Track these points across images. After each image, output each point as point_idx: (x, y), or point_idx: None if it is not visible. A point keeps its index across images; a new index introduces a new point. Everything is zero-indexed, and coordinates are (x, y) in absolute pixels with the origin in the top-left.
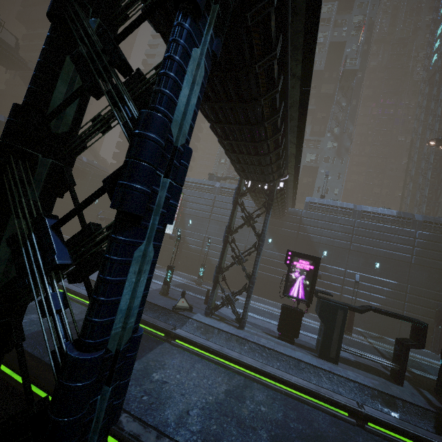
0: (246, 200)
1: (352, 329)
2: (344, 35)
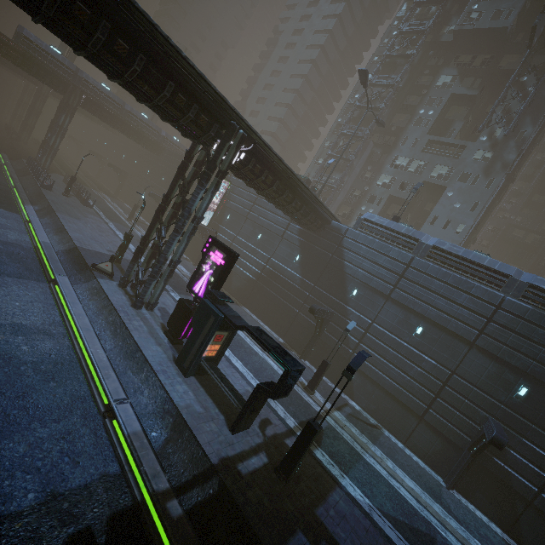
0: None
1: (315, 387)
2: None
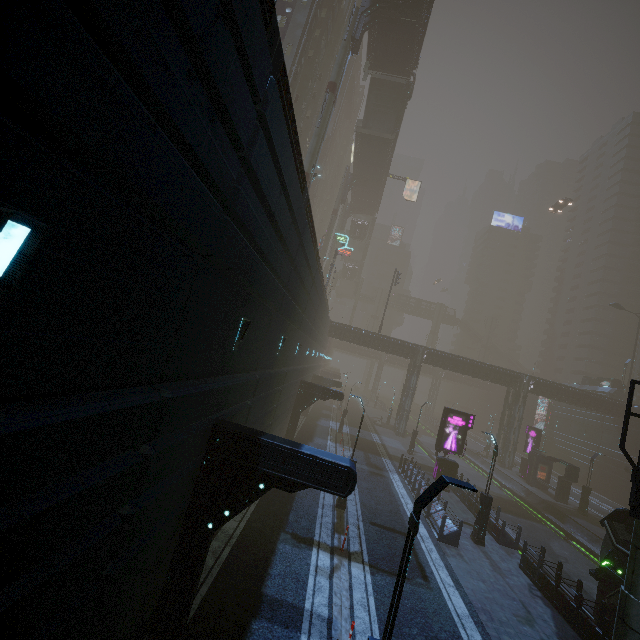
0: None
1: None
2: None
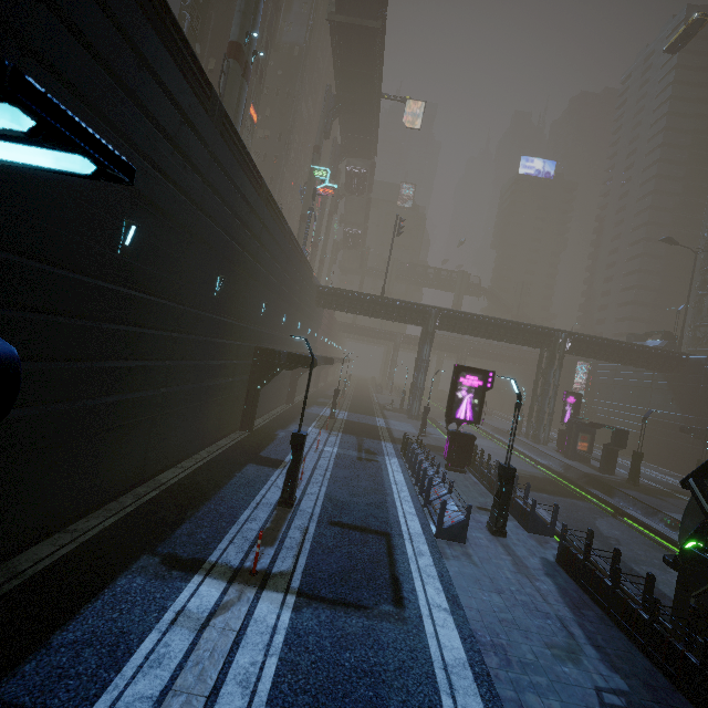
0: None
1: None
2: None
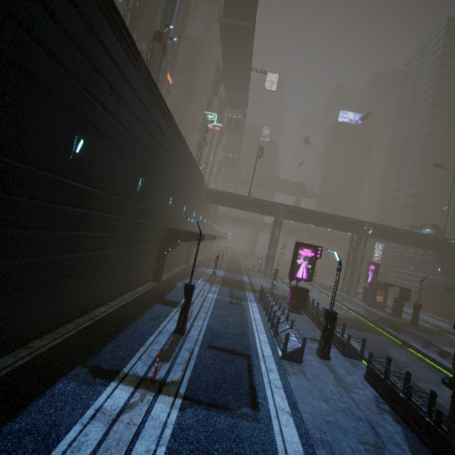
0: None
1: None
2: None
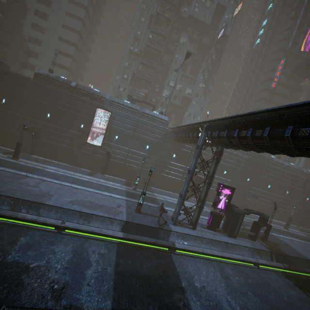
0: (162, 126)
1: None
2: (226, 1)
